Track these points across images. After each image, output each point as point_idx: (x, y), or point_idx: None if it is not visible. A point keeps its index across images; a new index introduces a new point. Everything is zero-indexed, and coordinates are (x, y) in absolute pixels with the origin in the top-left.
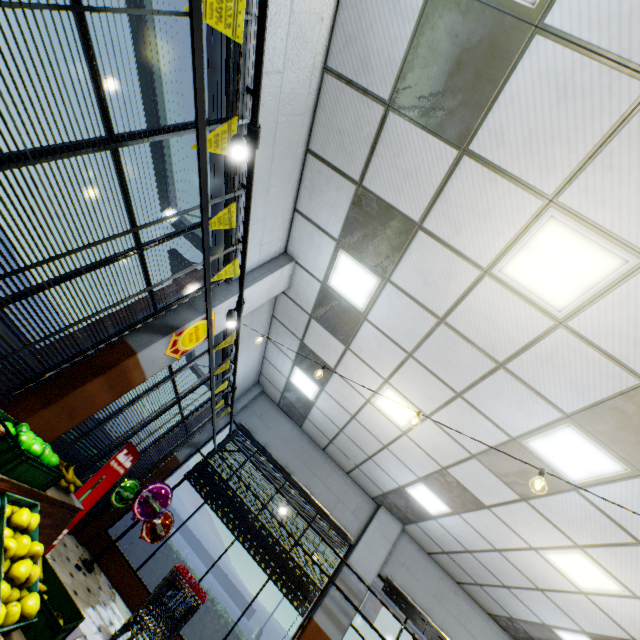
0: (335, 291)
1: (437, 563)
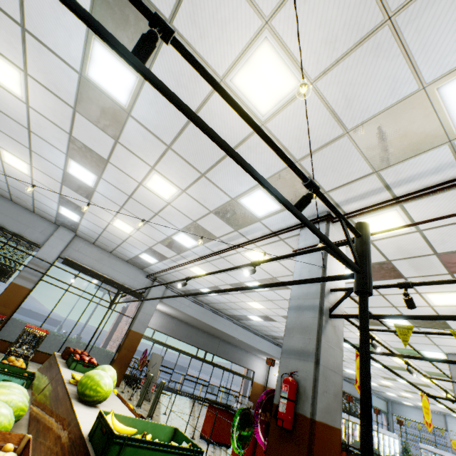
0: None
1: (99, 247)
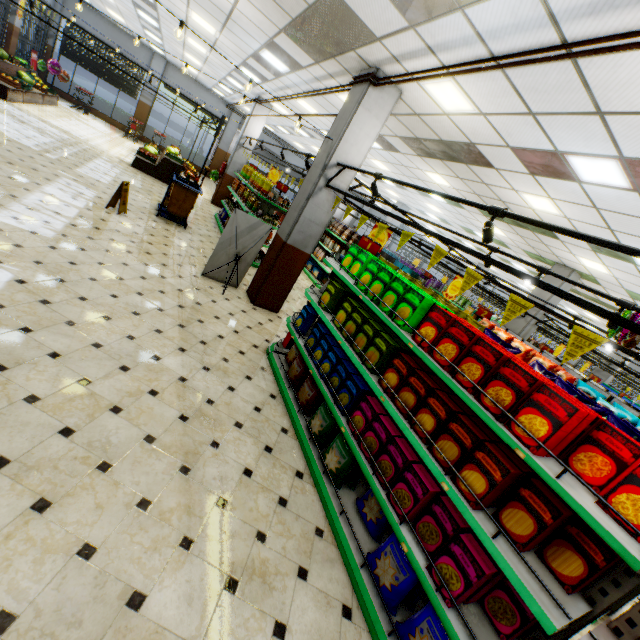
0: None
1: (186, 75)
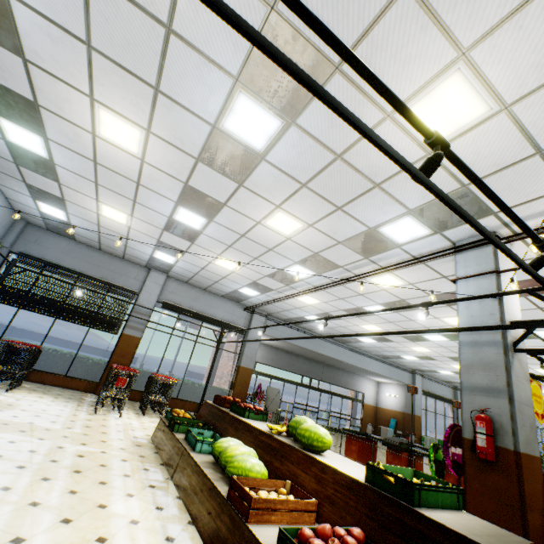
0: (19, 146)
1: (192, 285)
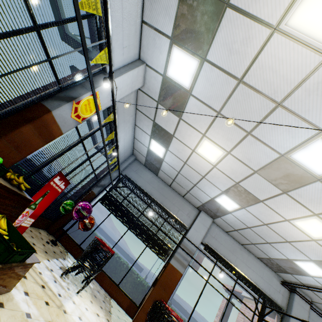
0: (171, 79)
1: (231, 236)
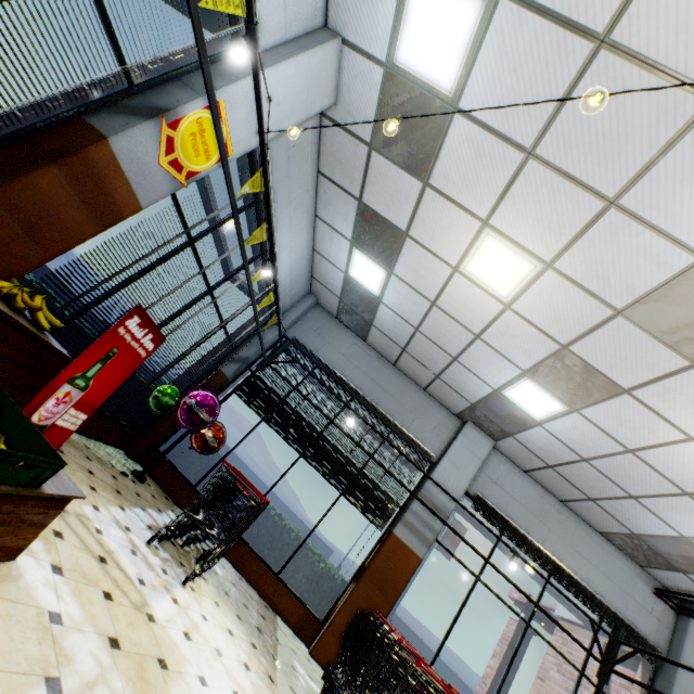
0: (406, 73)
1: (536, 482)
